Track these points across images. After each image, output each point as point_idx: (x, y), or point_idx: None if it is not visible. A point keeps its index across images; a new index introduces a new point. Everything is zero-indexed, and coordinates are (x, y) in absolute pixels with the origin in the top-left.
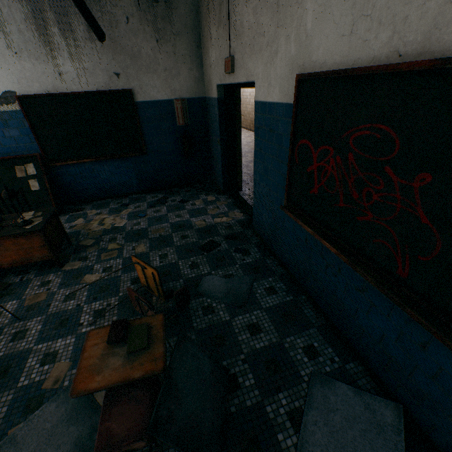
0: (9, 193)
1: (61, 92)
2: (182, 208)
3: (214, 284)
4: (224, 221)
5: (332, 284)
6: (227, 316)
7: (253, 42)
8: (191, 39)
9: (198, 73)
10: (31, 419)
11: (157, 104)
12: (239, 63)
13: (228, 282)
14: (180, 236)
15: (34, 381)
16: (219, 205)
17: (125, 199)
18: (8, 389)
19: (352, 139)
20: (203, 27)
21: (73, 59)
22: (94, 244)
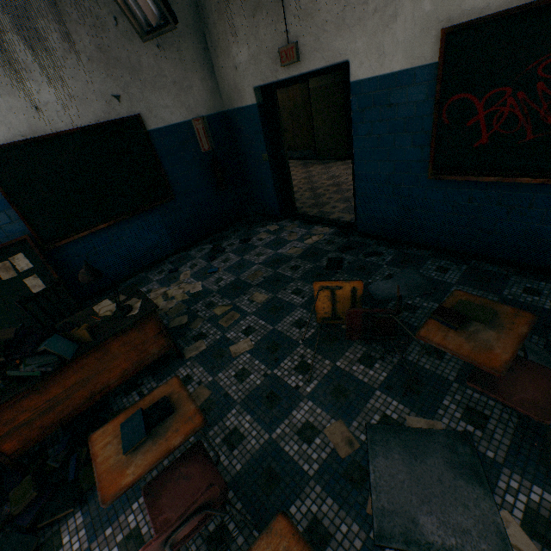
0: (92, 273)
1: (45, 134)
2: (253, 247)
3: (386, 288)
4: (317, 240)
5: (521, 225)
6: (433, 304)
7: (343, 15)
8: (195, 41)
9: (212, 83)
10: (375, 485)
11: (173, 129)
12: (312, 47)
13: (397, 281)
14: (289, 270)
15: (323, 460)
16: (291, 230)
17: (163, 266)
18: (302, 486)
19: (541, 68)
20: (213, 23)
21: (51, 83)
22: (190, 319)
